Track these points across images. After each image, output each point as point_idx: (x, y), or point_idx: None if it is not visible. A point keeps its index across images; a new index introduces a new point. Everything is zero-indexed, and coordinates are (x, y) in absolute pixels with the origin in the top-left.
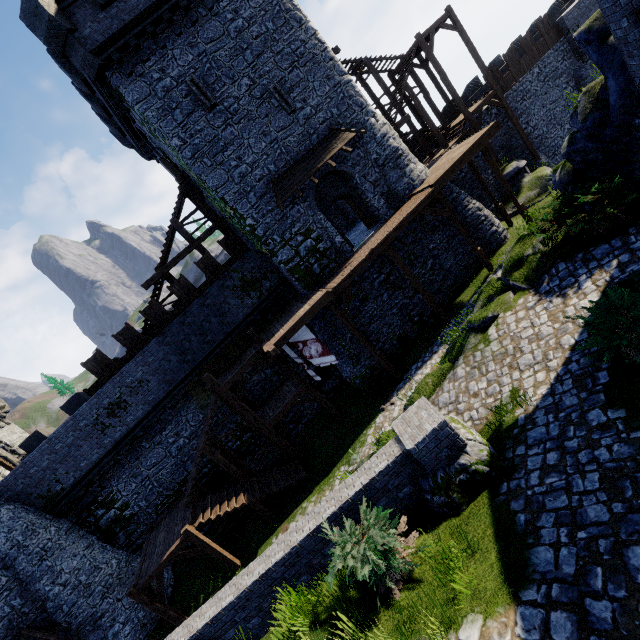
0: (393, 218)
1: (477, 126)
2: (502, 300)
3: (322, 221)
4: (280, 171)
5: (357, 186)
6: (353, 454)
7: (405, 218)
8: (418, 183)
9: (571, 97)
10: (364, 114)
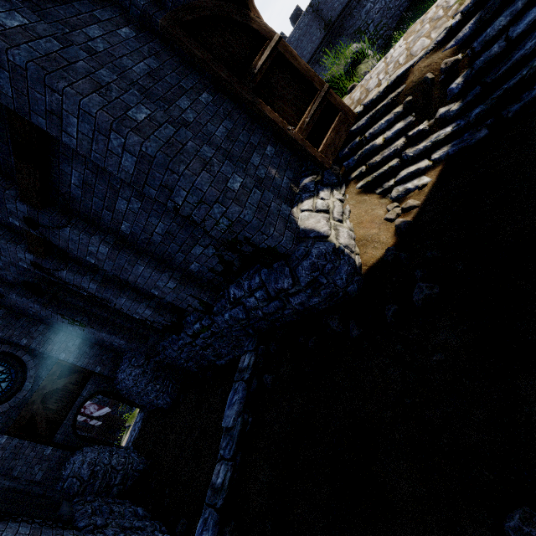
0: None
1: None
2: (134, 414)
3: None
4: None
5: None
6: None
7: None
8: None
9: None
10: None
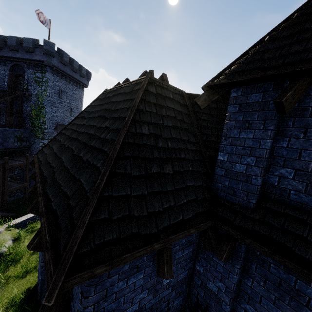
0: None
1: None
2: None
3: None
4: (60, 123)
5: None
6: None
7: None
8: None
9: None
10: None
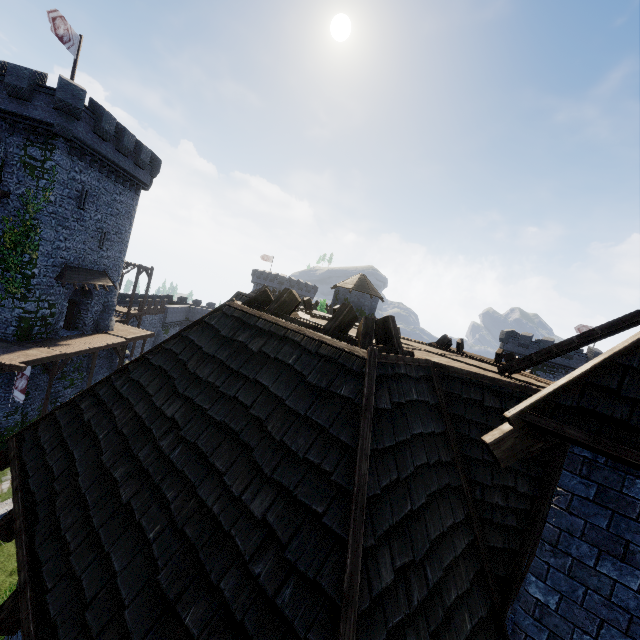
0: (96, 337)
1: (128, 321)
2: None
3: (65, 307)
4: (73, 264)
5: (87, 304)
6: (5, 475)
7: (112, 344)
8: (111, 329)
9: (152, 339)
10: (117, 279)
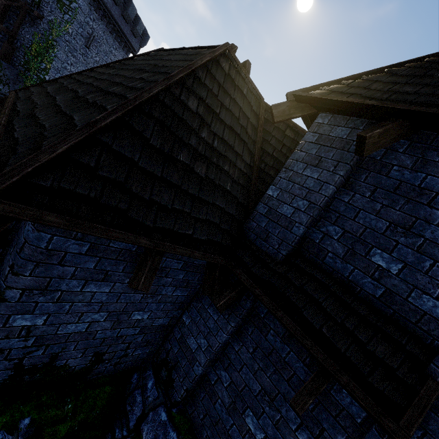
0: None
1: None
2: None
3: None
4: None
5: None
6: None
7: None
8: None
9: None
10: None
